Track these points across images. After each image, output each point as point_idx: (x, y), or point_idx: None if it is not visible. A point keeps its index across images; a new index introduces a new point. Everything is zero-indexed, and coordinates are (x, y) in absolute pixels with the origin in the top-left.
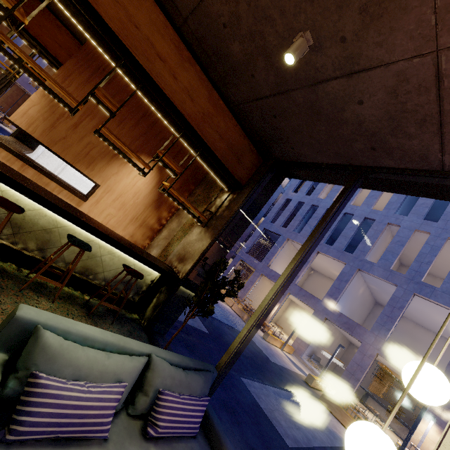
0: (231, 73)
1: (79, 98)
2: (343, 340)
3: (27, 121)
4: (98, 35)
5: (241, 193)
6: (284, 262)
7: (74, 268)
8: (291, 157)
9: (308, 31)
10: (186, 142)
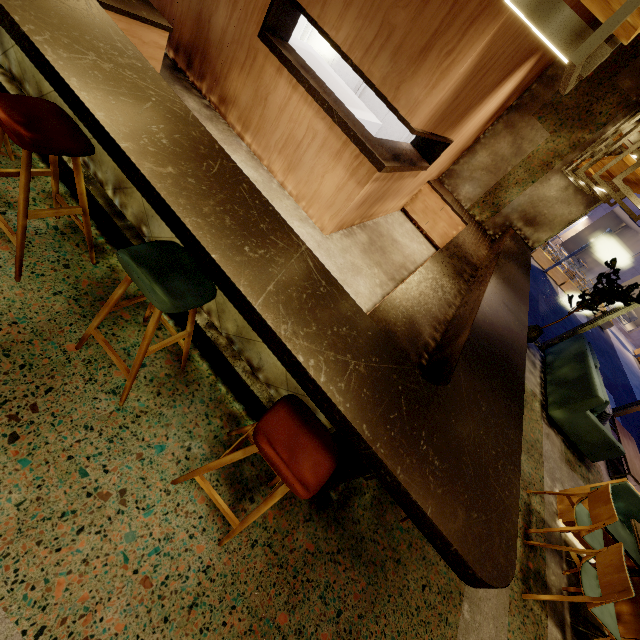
0: None
1: None
2: None
3: (432, 113)
4: None
5: None
6: None
7: None
8: None
9: None
10: None
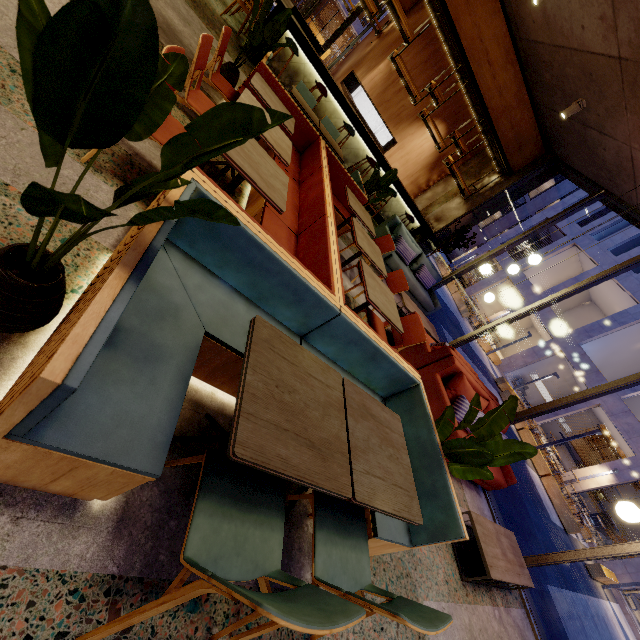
0: (540, 85)
1: (410, 66)
2: (572, 388)
3: (371, 86)
4: (452, 44)
5: (509, 179)
6: (549, 274)
7: (384, 205)
8: (566, 160)
9: (584, 100)
10: (481, 127)
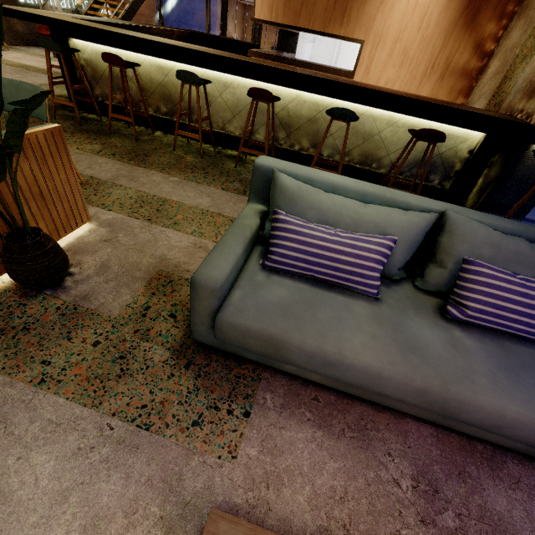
0: None
1: None
2: None
3: (268, 6)
4: None
5: None
6: None
7: (344, 150)
8: None
9: None
10: None
